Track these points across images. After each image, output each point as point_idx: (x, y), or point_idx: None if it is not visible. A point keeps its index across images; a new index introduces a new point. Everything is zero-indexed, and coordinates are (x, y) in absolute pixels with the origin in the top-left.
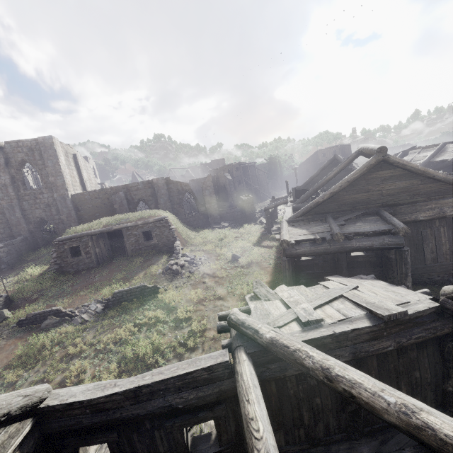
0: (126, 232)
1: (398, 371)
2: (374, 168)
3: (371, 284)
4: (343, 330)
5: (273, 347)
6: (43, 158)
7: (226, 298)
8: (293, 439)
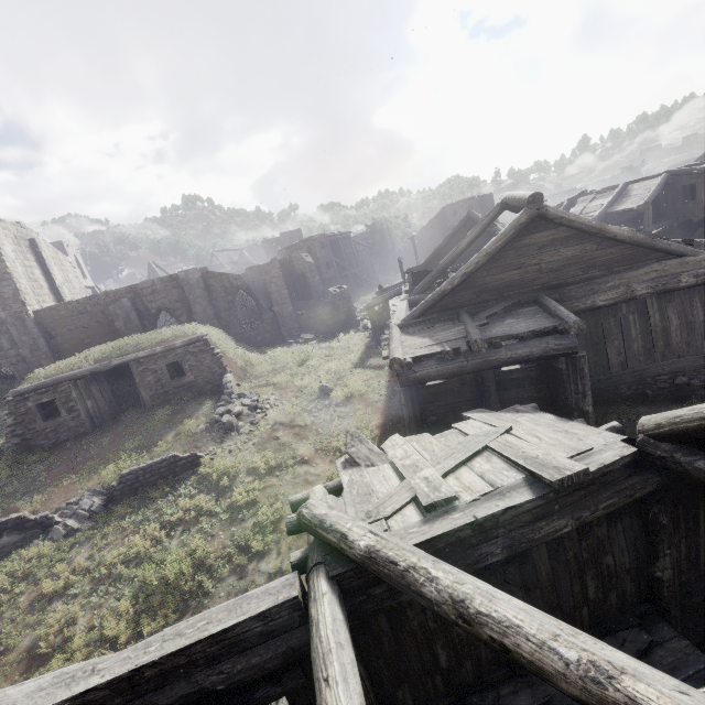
0: (137, 368)
1: (580, 560)
2: (527, 230)
3: (531, 420)
4: (490, 512)
5: (372, 564)
6: None
7: (313, 460)
8: (426, 694)
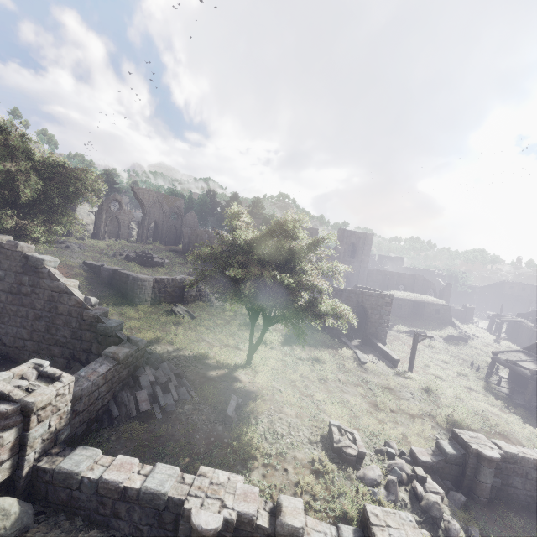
0: (426, 305)
1: None
2: None
3: None
4: None
5: None
6: (363, 244)
7: None
8: None
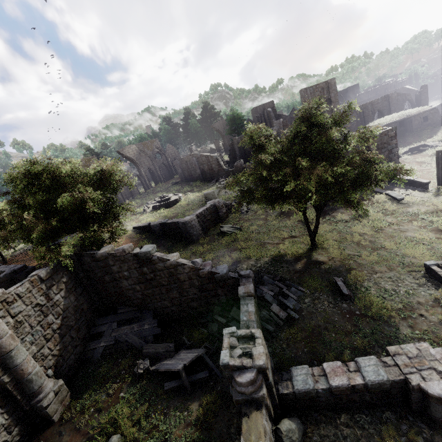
0: (413, 119)
1: None
2: None
3: None
4: None
5: None
6: (328, 93)
7: None
8: None
